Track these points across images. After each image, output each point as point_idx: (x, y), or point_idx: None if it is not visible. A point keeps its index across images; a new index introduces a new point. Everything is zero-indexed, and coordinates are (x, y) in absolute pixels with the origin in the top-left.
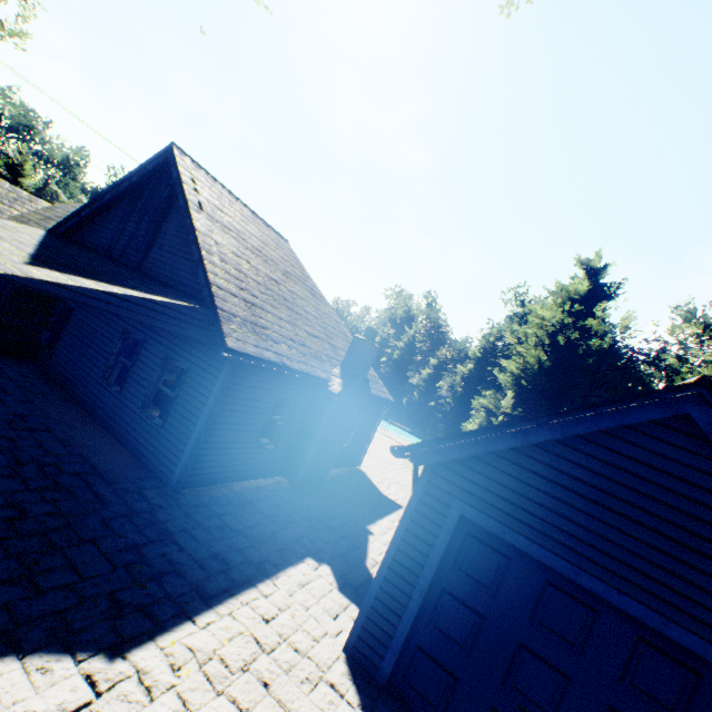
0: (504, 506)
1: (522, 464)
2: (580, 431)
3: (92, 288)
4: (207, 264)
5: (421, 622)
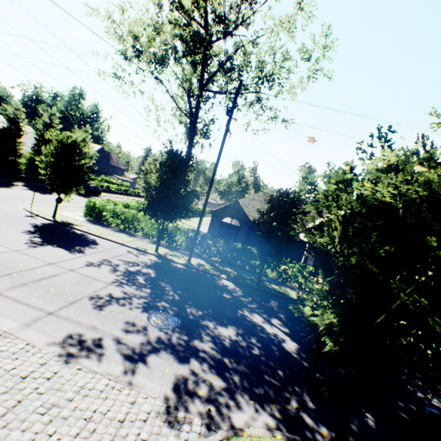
0: None
1: None
2: None
3: None
4: None
5: None
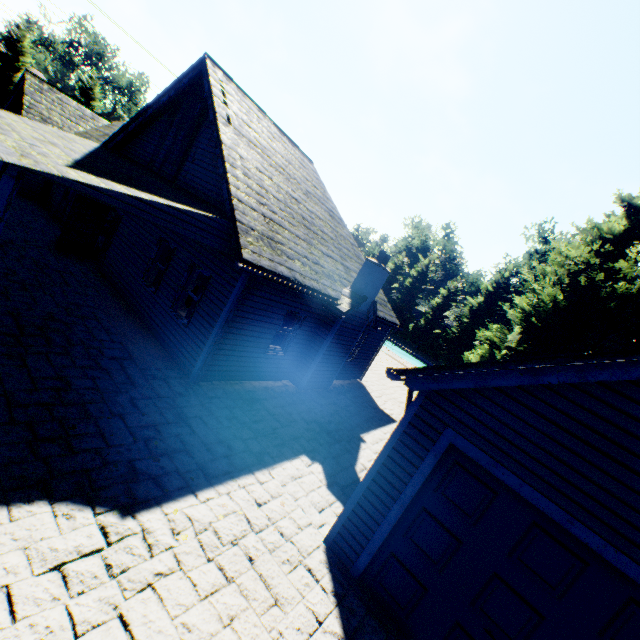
0: (499, 443)
1: (526, 403)
2: (604, 378)
3: (121, 192)
4: (230, 177)
5: (397, 533)
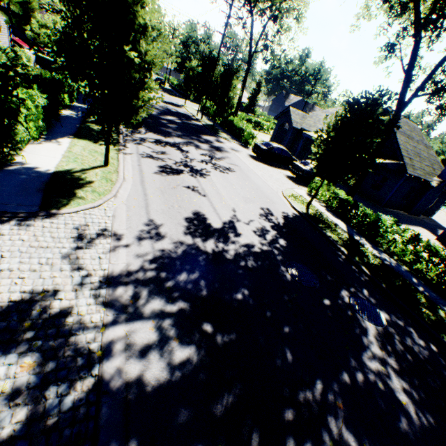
0: None
1: None
2: None
3: (384, 162)
4: (400, 149)
5: None
